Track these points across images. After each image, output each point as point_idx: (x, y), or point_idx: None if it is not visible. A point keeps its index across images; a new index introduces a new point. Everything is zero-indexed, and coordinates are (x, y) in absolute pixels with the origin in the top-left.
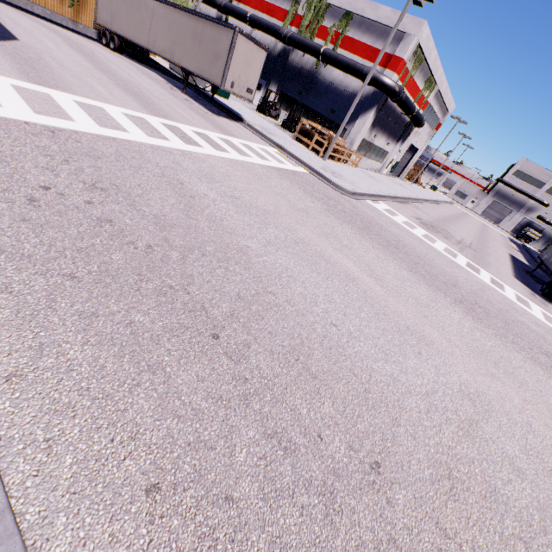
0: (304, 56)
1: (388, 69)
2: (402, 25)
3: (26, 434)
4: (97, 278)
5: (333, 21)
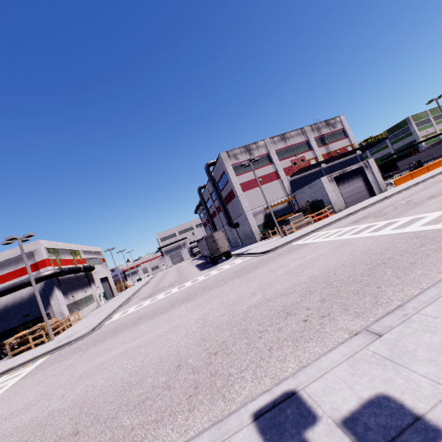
0: None
1: (41, 268)
2: (26, 250)
3: None
4: None
5: None
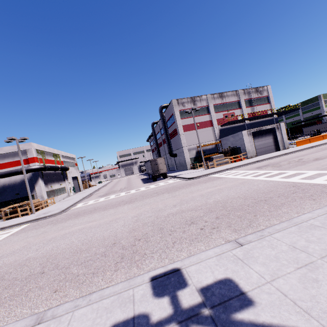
0: None
1: (31, 163)
2: (21, 148)
3: (3, 322)
4: None
5: None
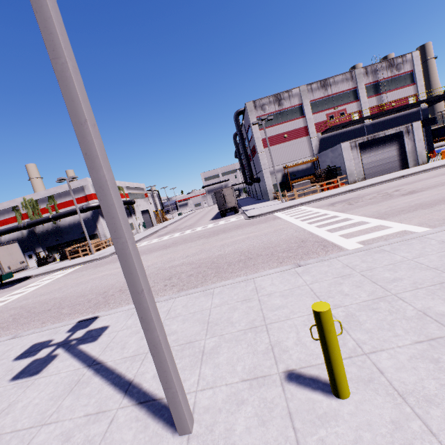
0: (44, 225)
1: (90, 200)
2: (79, 185)
3: None
4: (2, 328)
5: (45, 204)
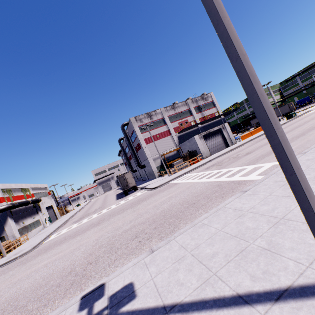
0: None
1: None
2: None
3: None
4: None
5: None
